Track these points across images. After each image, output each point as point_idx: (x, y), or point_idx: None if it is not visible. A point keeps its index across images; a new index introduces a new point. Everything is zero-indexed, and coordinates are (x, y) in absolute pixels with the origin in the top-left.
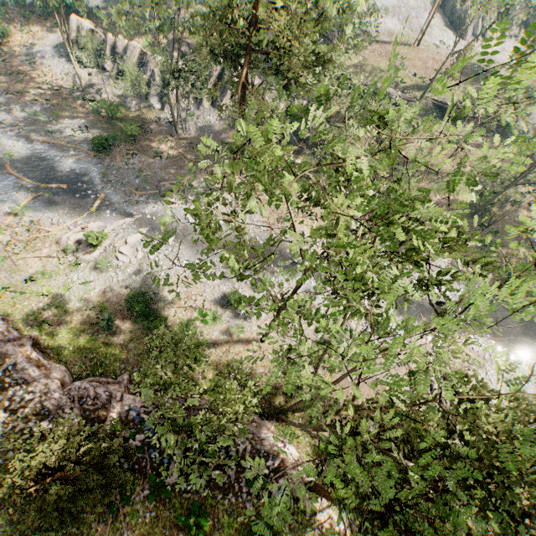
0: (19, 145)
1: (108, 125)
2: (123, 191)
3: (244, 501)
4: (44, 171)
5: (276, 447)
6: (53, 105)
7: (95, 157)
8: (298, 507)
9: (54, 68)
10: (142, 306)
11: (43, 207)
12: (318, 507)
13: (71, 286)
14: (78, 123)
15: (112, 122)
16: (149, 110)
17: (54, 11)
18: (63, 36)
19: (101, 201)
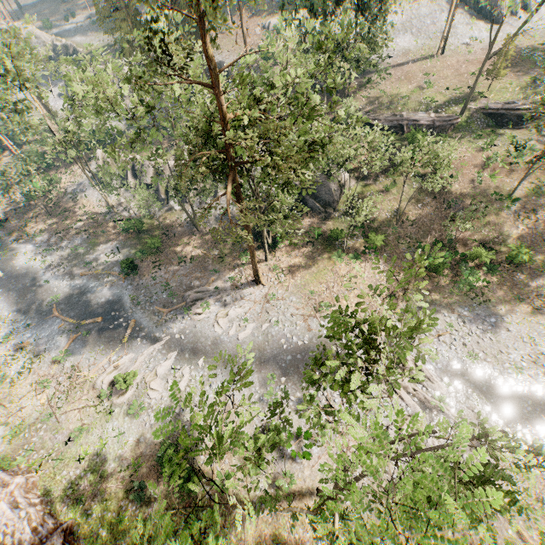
0: (64, 284)
1: (136, 240)
2: (152, 311)
3: None
4: (83, 306)
5: None
6: (90, 235)
7: (125, 279)
8: None
9: (90, 197)
10: None
11: (82, 347)
12: None
13: (106, 441)
14: (111, 246)
15: (139, 236)
16: (171, 213)
17: (76, 160)
18: (87, 176)
19: (132, 328)
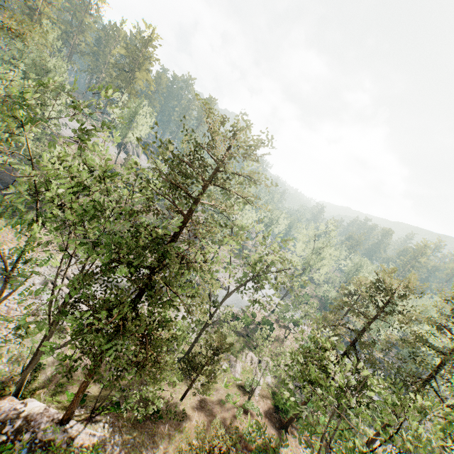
0: None
1: None
2: None
3: None
4: None
5: (15, 410)
6: None
7: None
8: (52, 446)
9: None
10: None
11: None
12: (75, 433)
13: None
14: None
15: None
16: None
17: None
18: None
19: None
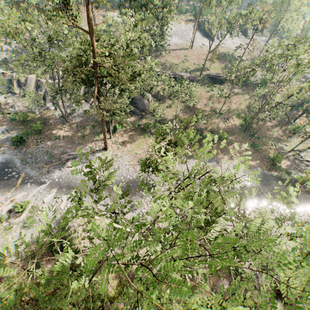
0: None
1: (22, 126)
2: (37, 167)
3: None
4: None
5: None
6: None
7: (15, 149)
8: None
9: None
10: (60, 248)
11: None
12: None
13: (8, 245)
14: (1, 129)
15: (24, 124)
16: (47, 111)
17: None
18: None
19: (23, 177)
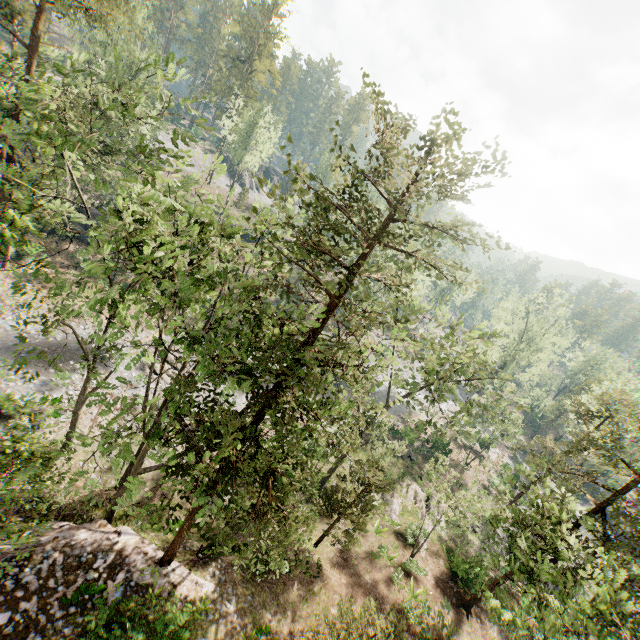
0: None
1: None
2: None
3: (61, 629)
4: None
5: (107, 541)
6: None
7: None
8: (150, 594)
9: None
10: None
11: None
12: (178, 580)
13: None
14: None
15: None
16: None
17: None
18: None
19: None
